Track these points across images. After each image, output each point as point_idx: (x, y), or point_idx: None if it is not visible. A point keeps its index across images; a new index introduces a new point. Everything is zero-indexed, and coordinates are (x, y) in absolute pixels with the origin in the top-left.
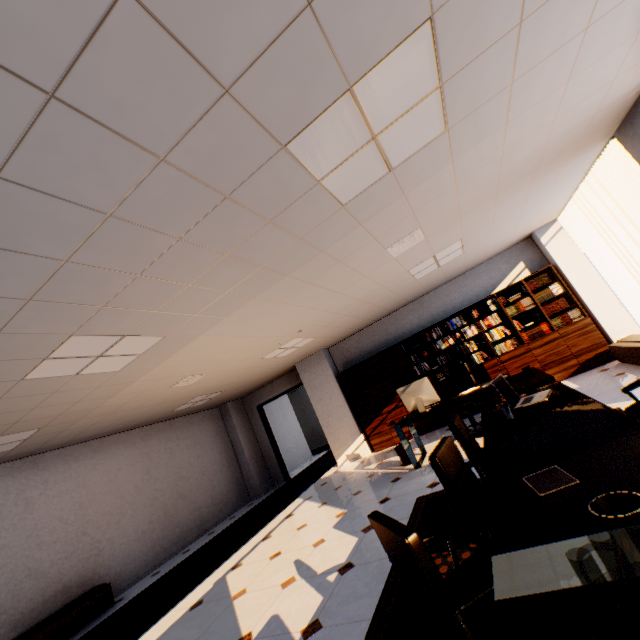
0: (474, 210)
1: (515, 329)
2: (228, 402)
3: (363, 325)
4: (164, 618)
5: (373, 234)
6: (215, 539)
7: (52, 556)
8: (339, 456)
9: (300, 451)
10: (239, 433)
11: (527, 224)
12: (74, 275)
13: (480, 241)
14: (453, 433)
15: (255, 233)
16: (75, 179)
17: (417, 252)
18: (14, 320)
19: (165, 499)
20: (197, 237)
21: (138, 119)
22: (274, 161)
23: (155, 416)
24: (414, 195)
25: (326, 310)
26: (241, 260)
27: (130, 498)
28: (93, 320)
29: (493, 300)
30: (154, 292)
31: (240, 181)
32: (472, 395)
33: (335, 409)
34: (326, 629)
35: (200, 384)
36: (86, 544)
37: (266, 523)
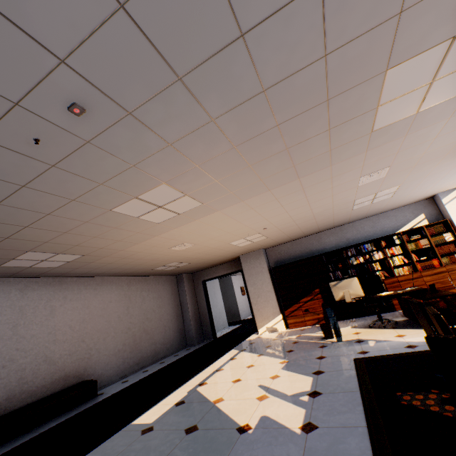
0: (426, 163)
1: (412, 260)
2: (183, 273)
3: (297, 237)
4: (153, 408)
5: (365, 162)
6: (169, 366)
7: (61, 351)
8: (261, 327)
9: (221, 321)
10: (187, 297)
11: (439, 186)
12: (206, 133)
13: (407, 190)
14: (420, 308)
15: (314, 136)
16: (274, 54)
17: (371, 186)
18: (149, 158)
19: (135, 331)
20: (286, 127)
21: (342, 17)
22: (372, 80)
23: (141, 270)
24: (410, 138)
25: (291, 216)
26: (289, 156)
27: (114, 324)
28: (183, 175)
29: (398, 236)
30: (229, 164)
31: (344, 90)
32: (392, 296)
33: (264, 293)
34: (324, 429)
35: (184, 252)
36: (83, 349)
37: (213, 361)
